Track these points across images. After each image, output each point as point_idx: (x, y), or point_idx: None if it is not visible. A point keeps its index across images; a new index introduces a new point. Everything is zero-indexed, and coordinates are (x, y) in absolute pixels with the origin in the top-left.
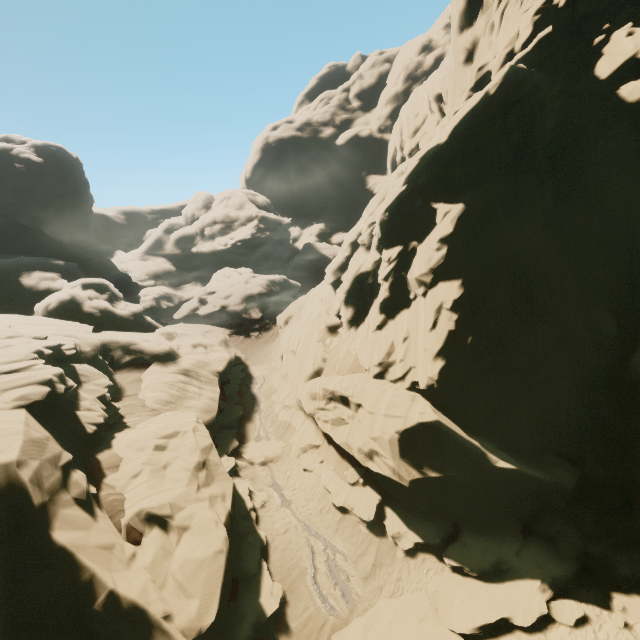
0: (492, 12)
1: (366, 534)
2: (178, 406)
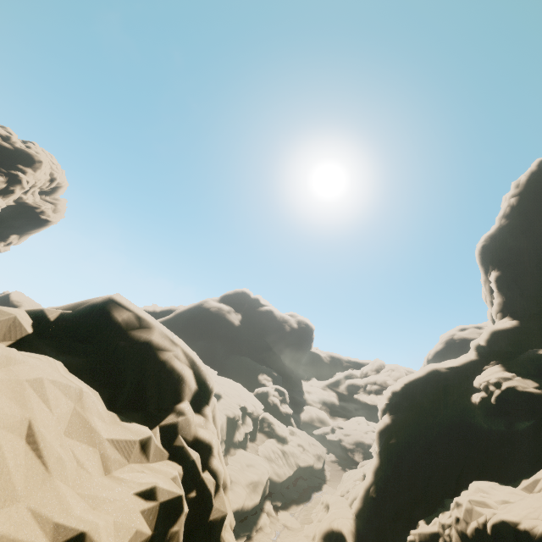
0: None
1: None
2: (268, 462)
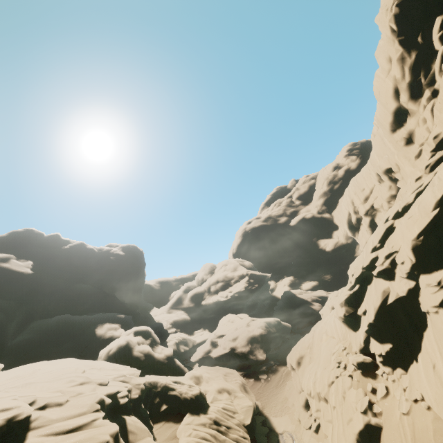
0: (419, 114)
1: None
2: None
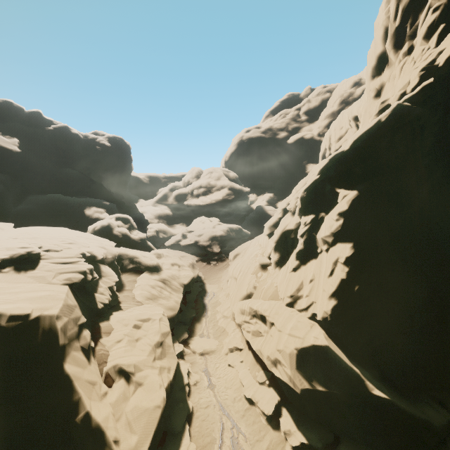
0: (394, 67)
1: (264, 425)
2: (154, 302)
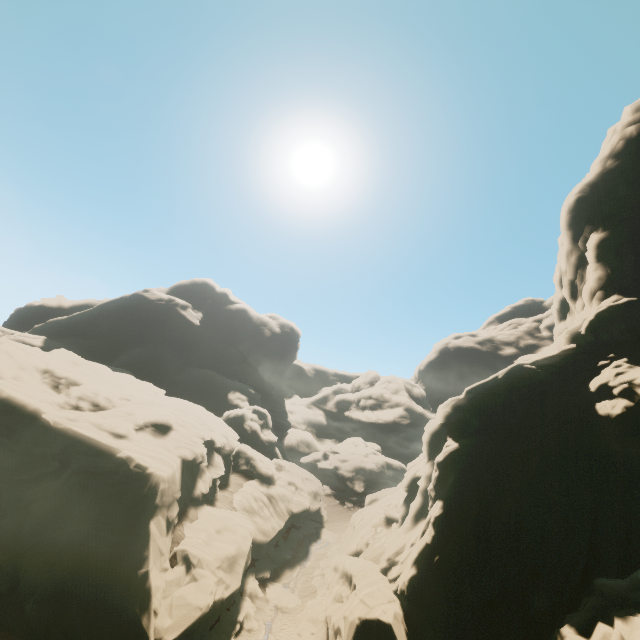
0: (574, 316)
1: None
2: (249, 516)
